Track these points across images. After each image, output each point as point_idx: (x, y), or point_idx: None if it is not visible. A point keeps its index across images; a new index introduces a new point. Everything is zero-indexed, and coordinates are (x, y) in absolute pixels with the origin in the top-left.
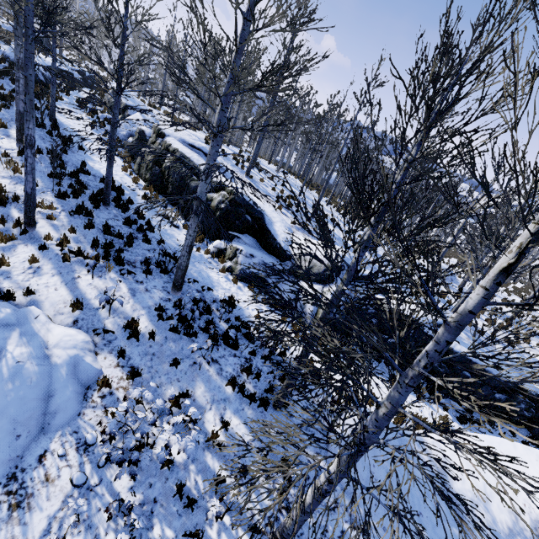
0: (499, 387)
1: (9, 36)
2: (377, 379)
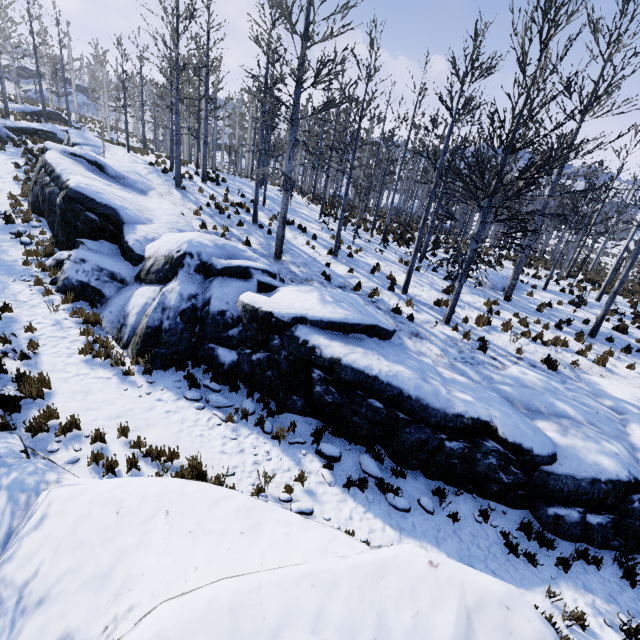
0: (448, 427)
1: (1, 112)
2: (204, 414)
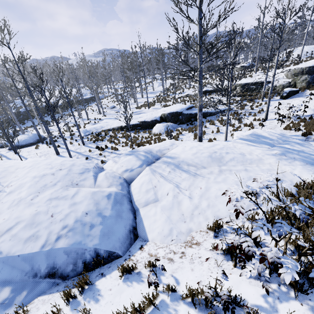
0: None
1: None
2: None
